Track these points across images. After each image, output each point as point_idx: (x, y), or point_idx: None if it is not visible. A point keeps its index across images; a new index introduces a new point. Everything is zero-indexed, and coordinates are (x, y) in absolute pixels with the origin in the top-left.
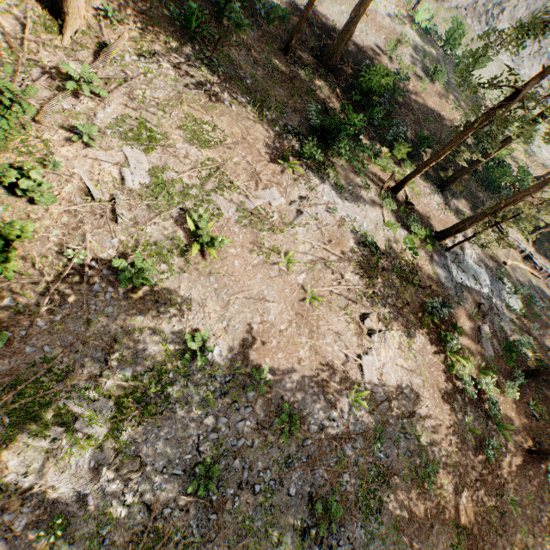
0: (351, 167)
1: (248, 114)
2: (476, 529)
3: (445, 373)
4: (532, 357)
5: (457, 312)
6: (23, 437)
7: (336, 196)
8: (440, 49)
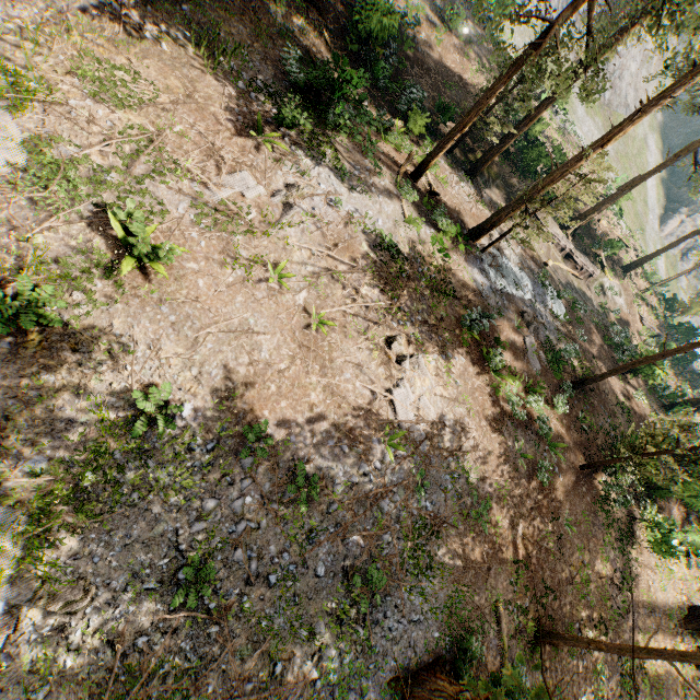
0: (355, 144)
1: (191, 59)
2: (535, 560)
3: (491, 397)
4: (579, 366)
5: (499, 324)
6: None
7: (338, 184)
8: None
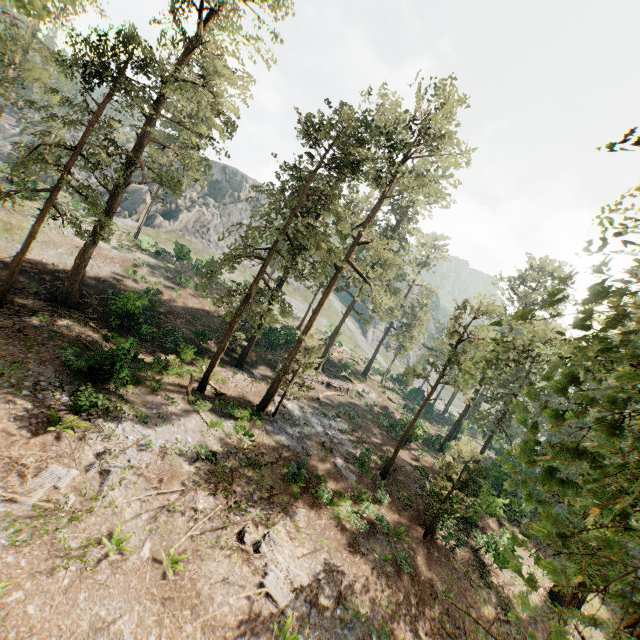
0: (145, 389)
1: None
2: None
3: (338, 526)
4: (377, 458)
5: (313, 463)
6: None
7: (143, 428)
8: (176, 262)
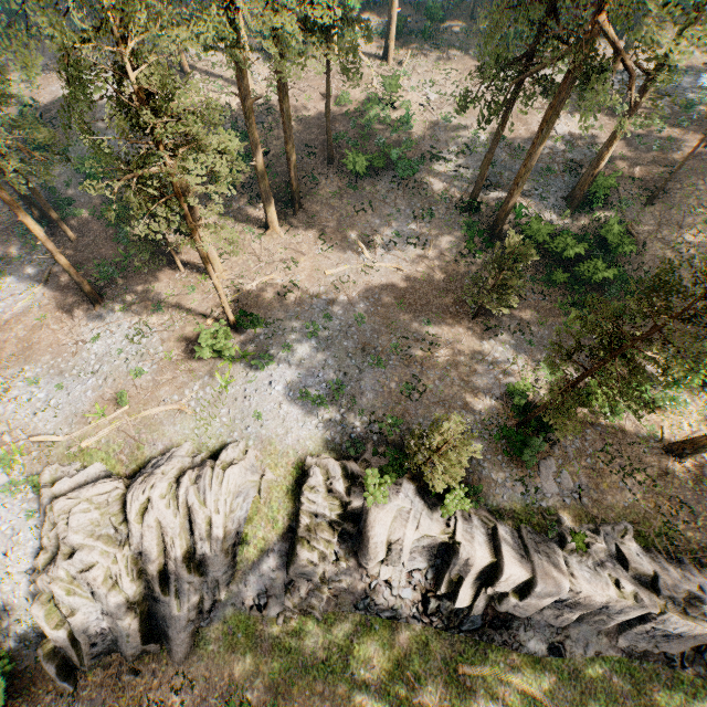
0: None
1: (463, 58)
2: (648, 180)
3: None
4: None
5: None
6: (435, 163)
7: None
8: None
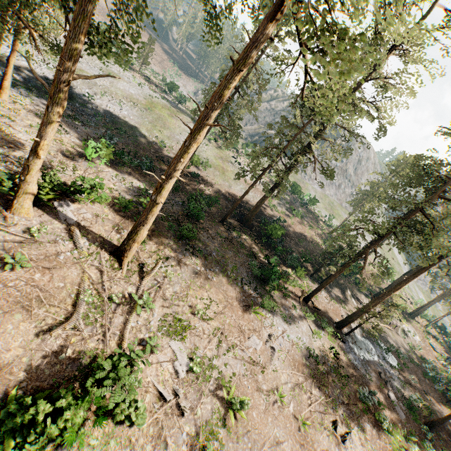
0: (280, 293)
1: (222, 280)
2: None
3: None
4: (422, 406)
5: (373, 387)
6: None
7: (283, 323)
8: (289, 194)
